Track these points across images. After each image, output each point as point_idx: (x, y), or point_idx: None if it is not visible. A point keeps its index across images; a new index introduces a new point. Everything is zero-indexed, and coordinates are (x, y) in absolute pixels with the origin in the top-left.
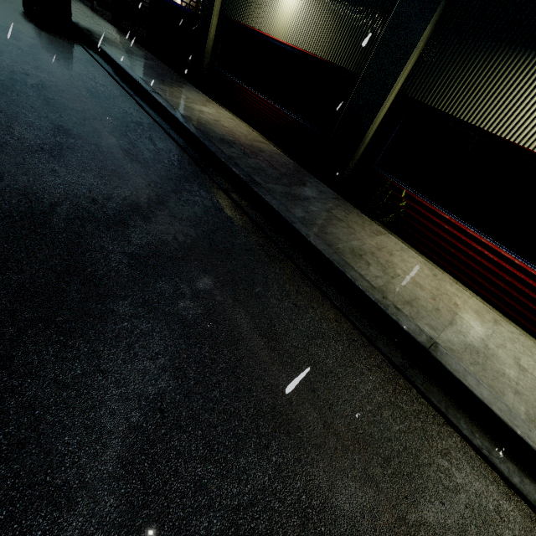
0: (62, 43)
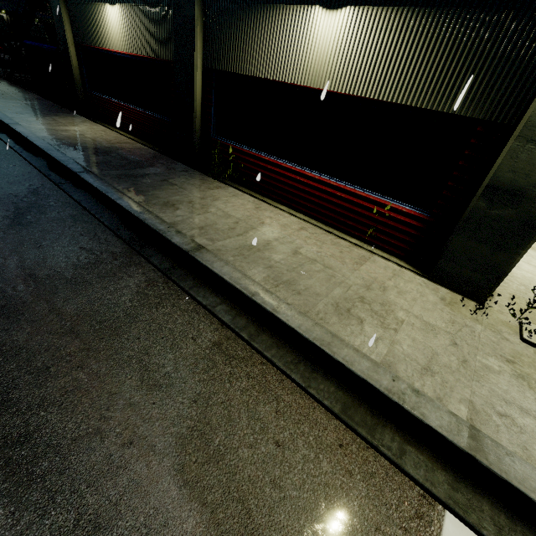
0: None
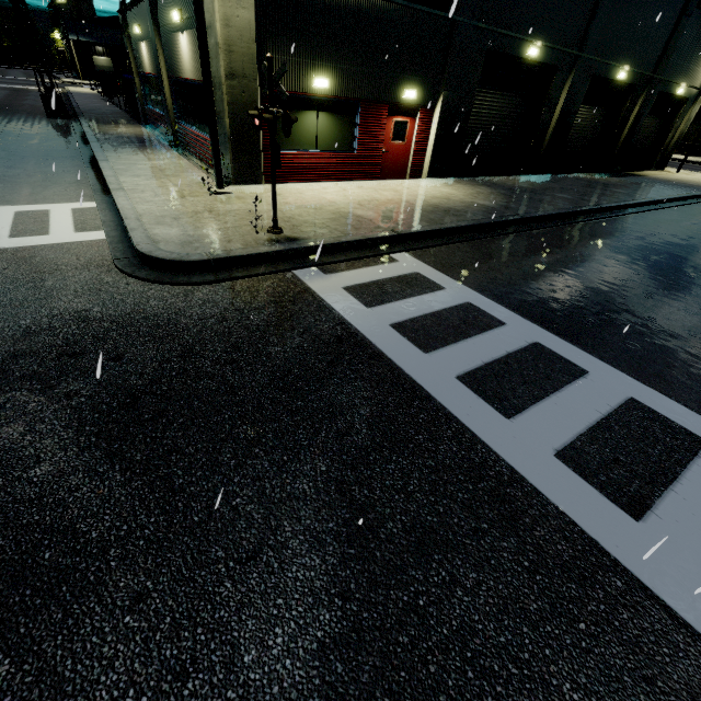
0: (57, 122)
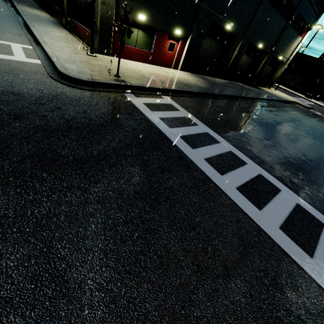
0: None
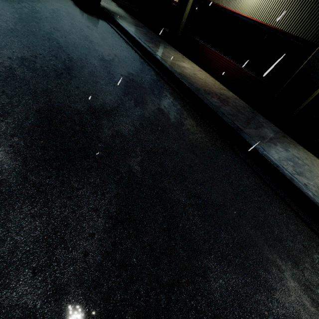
0: (96, 21)
